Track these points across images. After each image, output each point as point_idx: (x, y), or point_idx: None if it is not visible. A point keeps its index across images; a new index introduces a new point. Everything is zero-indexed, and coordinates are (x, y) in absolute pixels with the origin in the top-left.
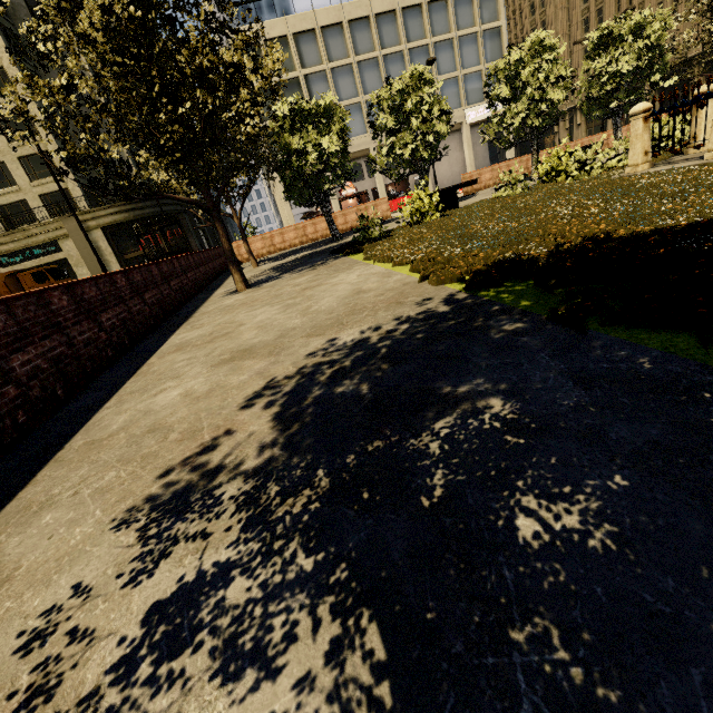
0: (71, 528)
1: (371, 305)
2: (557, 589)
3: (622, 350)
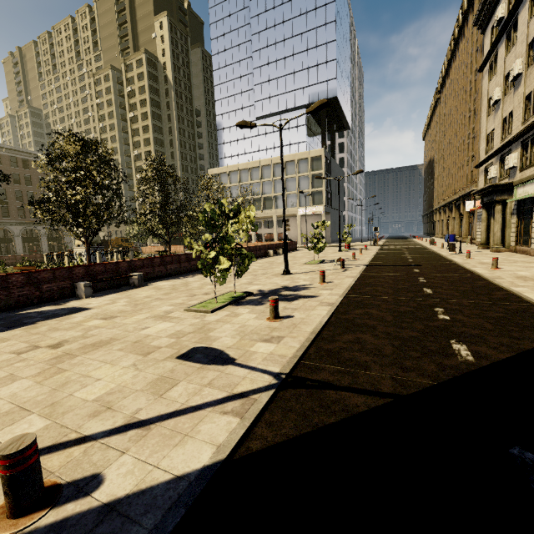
0: None
1: None
2: None
3: None
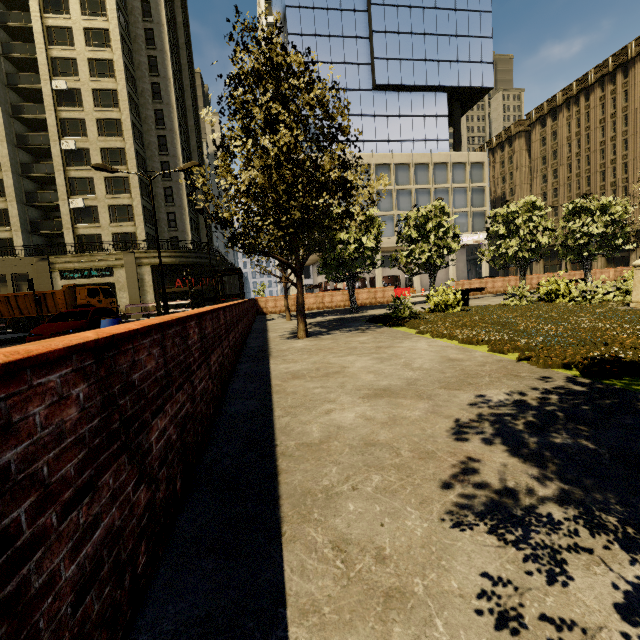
0: (398, 520)
1: (484, 373)
2: None
3: None
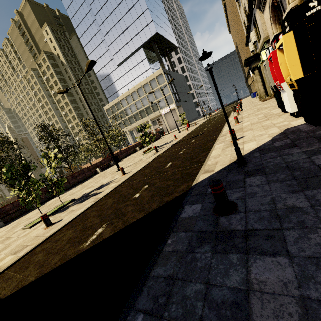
0: None
1: None
2: None
3: None
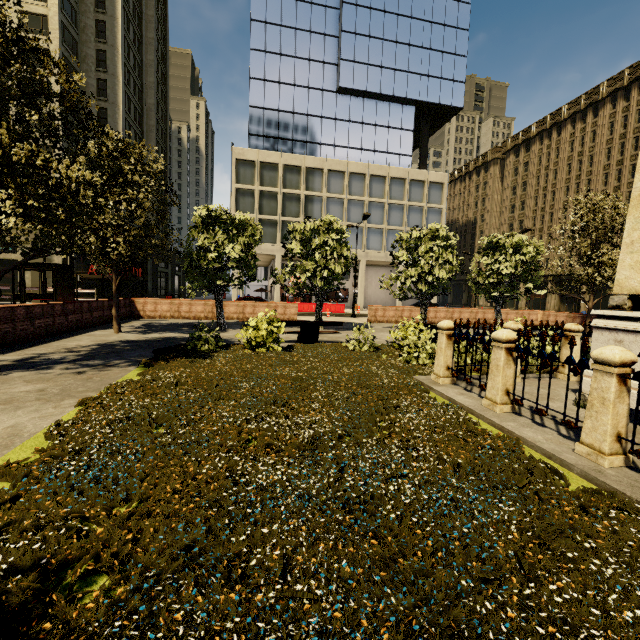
0: None
1: None
2: None
3: None
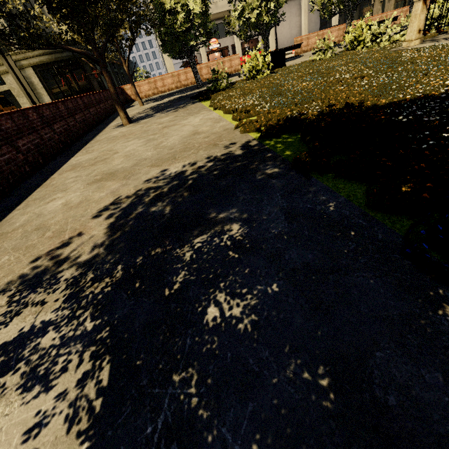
0: None
1: (198, 145)
2: (209, 353)
3: (324, 195)
